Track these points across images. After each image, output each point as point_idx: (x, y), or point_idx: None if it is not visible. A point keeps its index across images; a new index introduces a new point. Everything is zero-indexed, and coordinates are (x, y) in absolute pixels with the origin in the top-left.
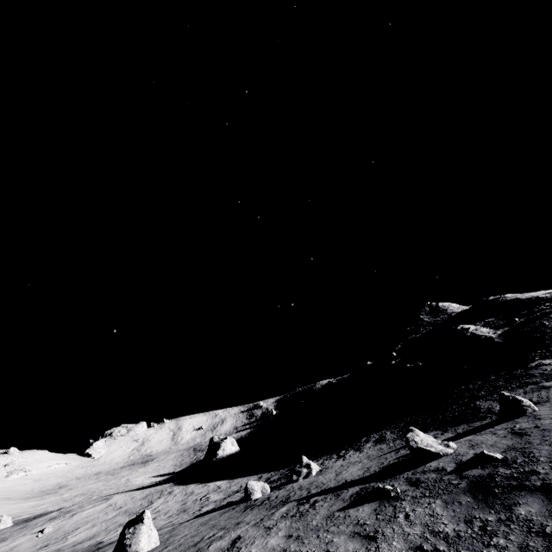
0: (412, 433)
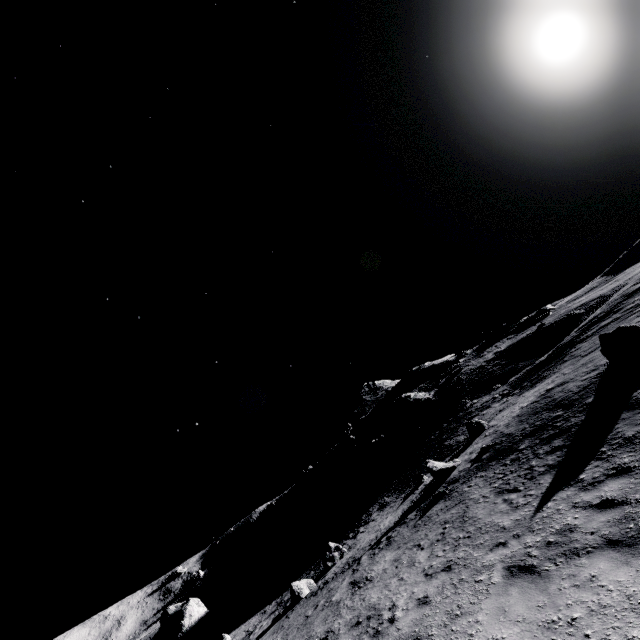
0: (430, 463)
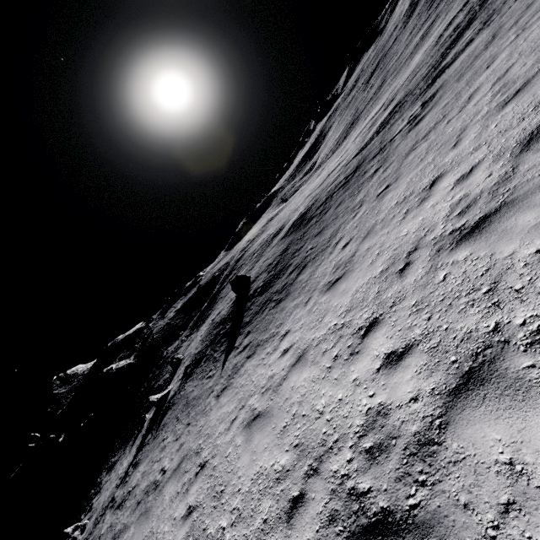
0: (151, 398)
